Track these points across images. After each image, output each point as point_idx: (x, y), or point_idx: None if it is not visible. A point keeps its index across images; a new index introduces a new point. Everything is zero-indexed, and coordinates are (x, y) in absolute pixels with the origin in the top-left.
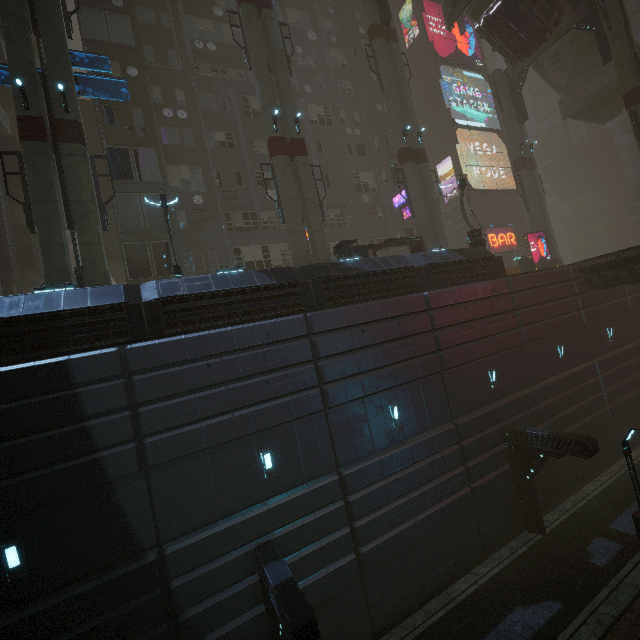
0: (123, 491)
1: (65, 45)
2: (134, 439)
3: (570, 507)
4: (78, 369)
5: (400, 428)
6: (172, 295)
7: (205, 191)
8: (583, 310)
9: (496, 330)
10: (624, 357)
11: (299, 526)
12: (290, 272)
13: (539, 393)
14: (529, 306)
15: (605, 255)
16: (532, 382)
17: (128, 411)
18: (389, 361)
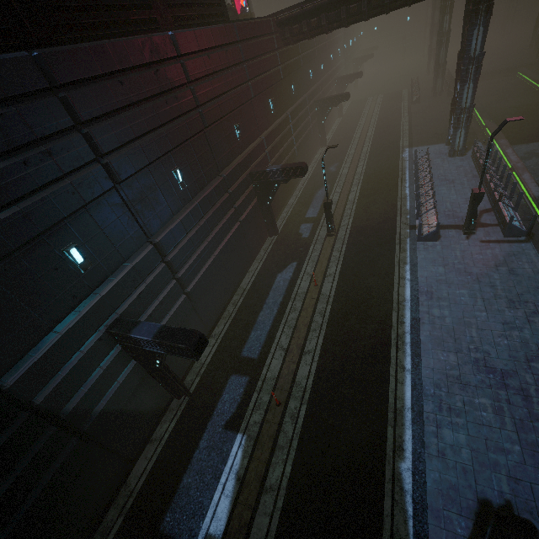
0: None
1: None
2: None
3: (286, 215)
4: None
5: (186, 190)
6: None
7: None
8: (280, 66)
9: (234, 84)
10: (301, 108)
11: (137, 296)
12: None
13: (265, 142)
14: (251, 59)
15: (295, 6)
16: (260, 133)
17: None
18: (160, 121)
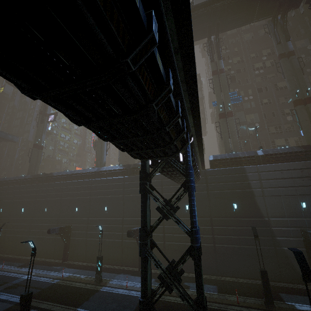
0: (258, 200)
1: (228, 93)
2: (260, 188)
3: None
4: (247, 169)
5: None
6: (267, 153)
7: (259, 121)
8: None
9: None
10: None
11: None
12: (309, 146)
13: None
14: None
15: None
16: None
17: (259, 181)
18: None
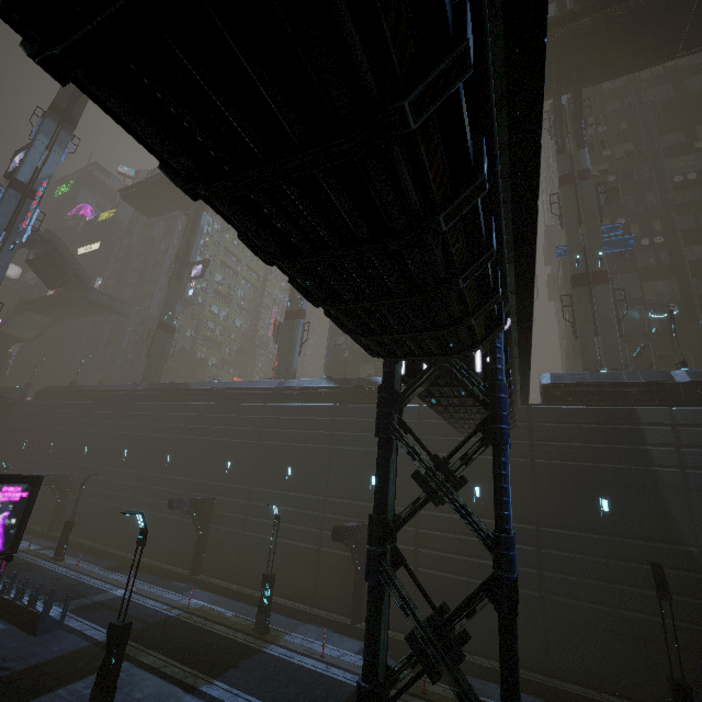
0: (669, 497)
1: (599, 227)
2: (677, 467)
3: None
4: (642, 415)
5: None
6: None
7: (679, 299)
8: None
9: None
10: None
11: None
12: None
13: None
14: None
15: None
16: None
17: (674, 448)
18: None
